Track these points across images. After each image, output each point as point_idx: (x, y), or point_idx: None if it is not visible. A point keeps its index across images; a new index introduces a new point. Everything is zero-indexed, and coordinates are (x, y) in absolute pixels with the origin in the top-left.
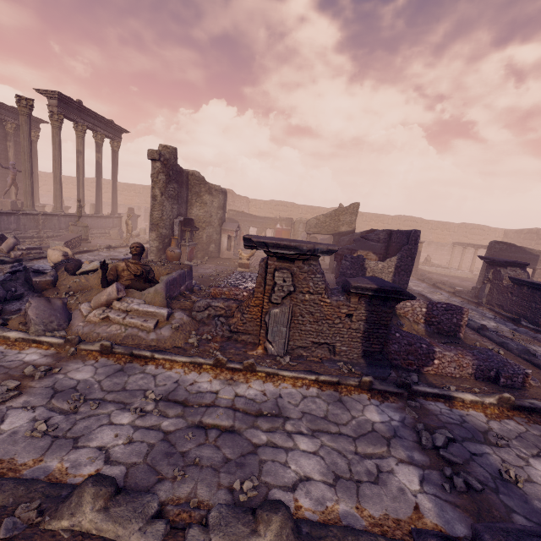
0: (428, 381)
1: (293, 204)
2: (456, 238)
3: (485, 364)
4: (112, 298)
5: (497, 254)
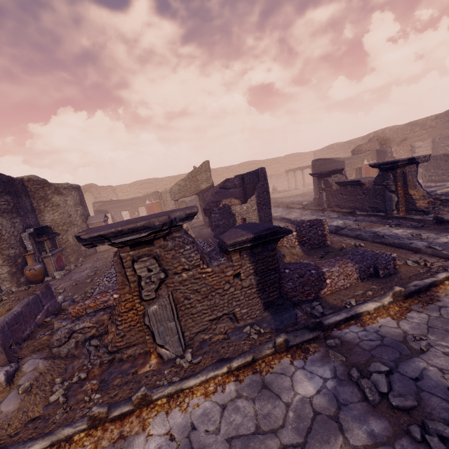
0: (330, 305)
1: (156, 179)
2: (286, 167)
3: (364, 264)
4: None
5: (319, 168)
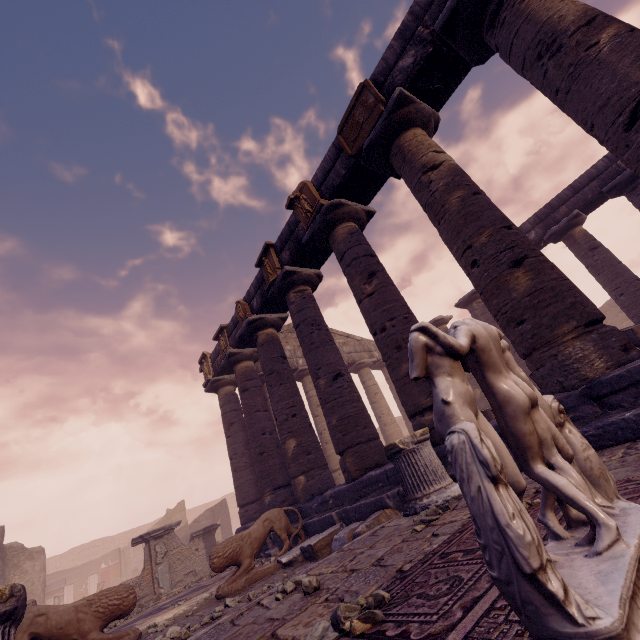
0: None
1: (106, 538)
2: None
3: None
4: None
5: None
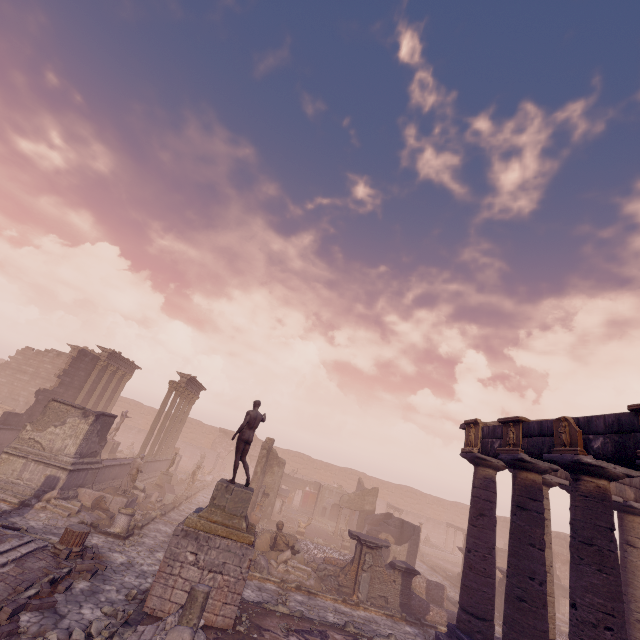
0: (428, 622)
1: (310, 457)
2: (450, 516)
3: (451, 616)
4: (288, 558)
5: None
